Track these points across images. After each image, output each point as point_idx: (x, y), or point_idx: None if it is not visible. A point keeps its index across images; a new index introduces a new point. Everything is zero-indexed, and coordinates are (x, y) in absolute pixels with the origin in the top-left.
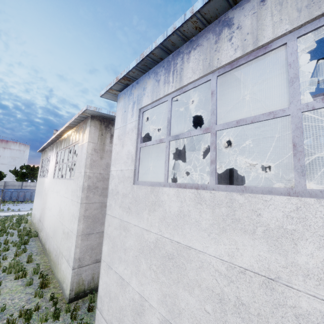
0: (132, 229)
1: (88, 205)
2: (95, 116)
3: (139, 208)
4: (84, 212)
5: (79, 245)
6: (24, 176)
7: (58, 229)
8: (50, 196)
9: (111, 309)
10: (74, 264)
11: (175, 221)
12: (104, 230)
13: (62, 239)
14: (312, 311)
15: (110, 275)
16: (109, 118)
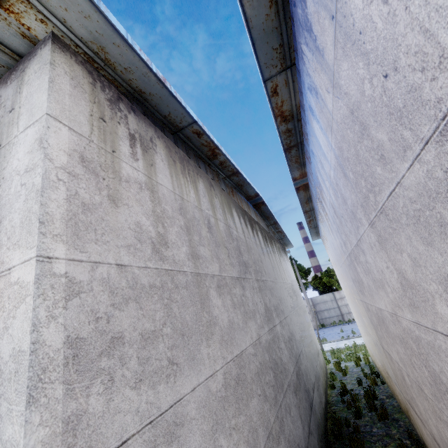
0: None
1: None
2: (70, 47)
3: None
4: None
5: None
6: None
7: None
8: None
9: None
10: None
11: None
12: None
13: None
14: None
15: None
16: (117, 79)
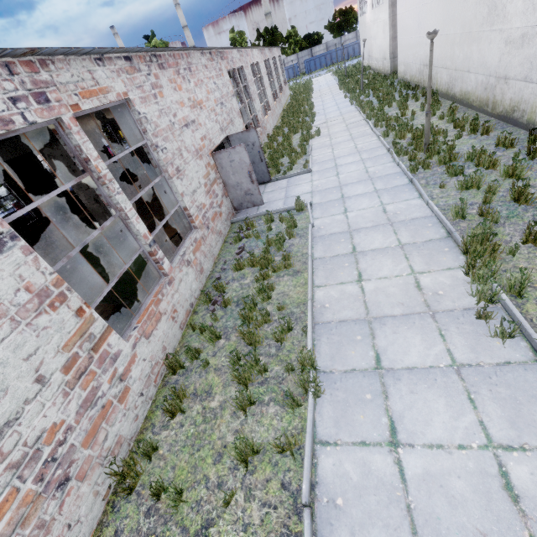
0: (403, 15)
1: (394, 18)
2: None
3: (403, 3)
4: (392, 23)
5: (391, 45)
6: (339, 29)
7: (381, 47)
8: (373, 27)
9: (400, 54)
10: (390, 57)
11: (409, 3)
12: (397, 24)
13: (383, 50)
14: (418, 10)
15: (399, 42)
16: None
